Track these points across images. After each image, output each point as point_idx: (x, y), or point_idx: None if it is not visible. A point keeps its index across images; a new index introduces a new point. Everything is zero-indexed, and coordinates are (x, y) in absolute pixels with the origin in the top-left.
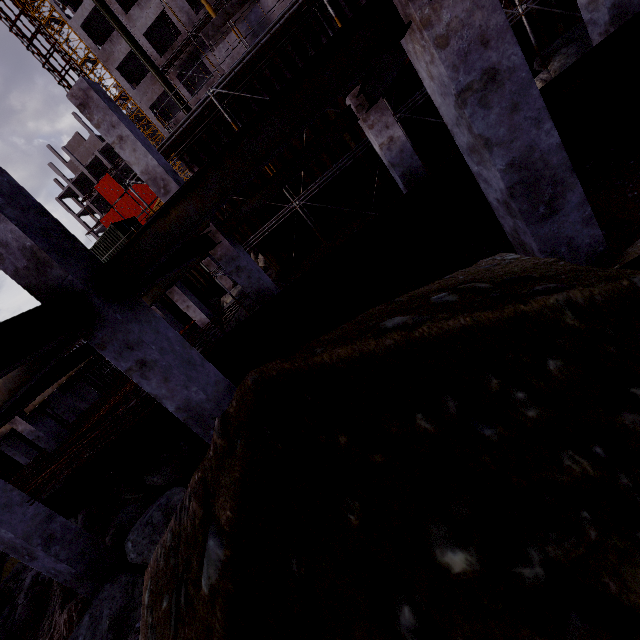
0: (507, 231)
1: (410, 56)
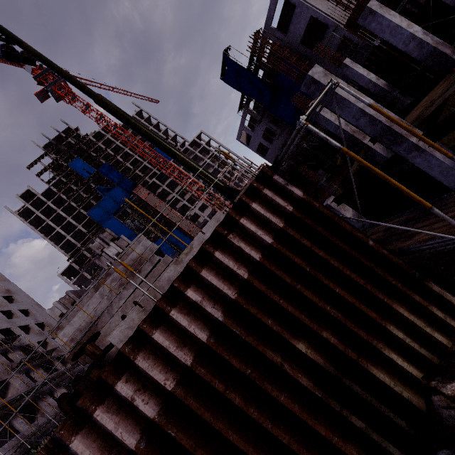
0: (407, 170)
1: (374, 149)
